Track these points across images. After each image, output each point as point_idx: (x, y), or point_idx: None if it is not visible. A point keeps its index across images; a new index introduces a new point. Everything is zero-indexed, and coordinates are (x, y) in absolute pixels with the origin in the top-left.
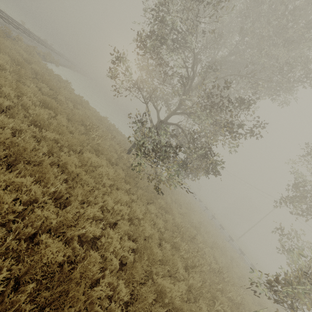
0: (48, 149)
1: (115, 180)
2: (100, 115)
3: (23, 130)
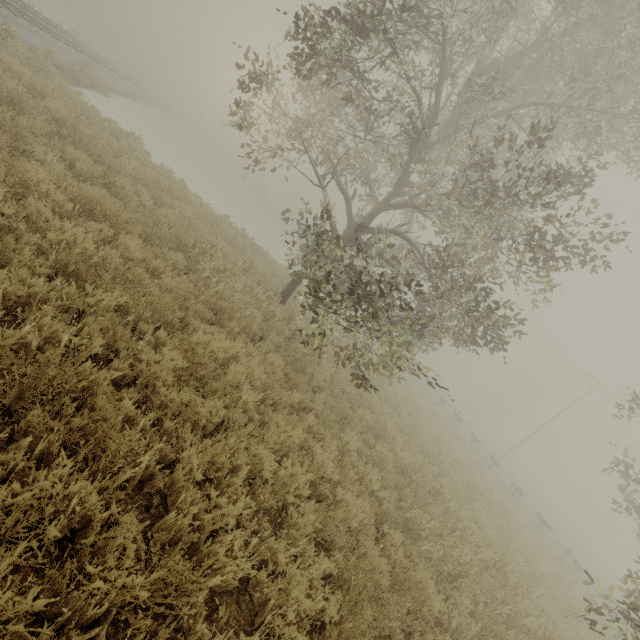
0: (104, 341)
1: (266, 384)
2: (213, 212)
3: (36, 299)
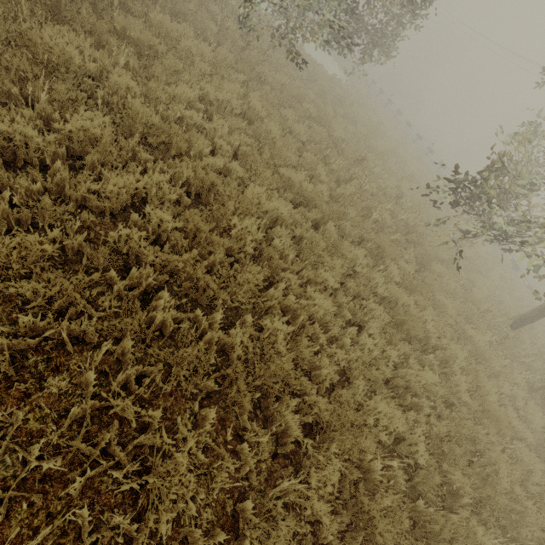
0: (91, 8)
1: (217, 66)
2: None
3: None
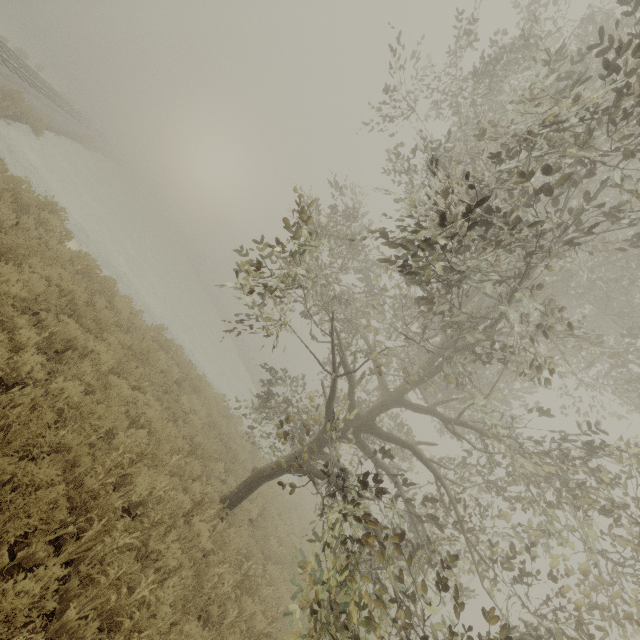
0: None
1: None
2: (145, 326)
3: None
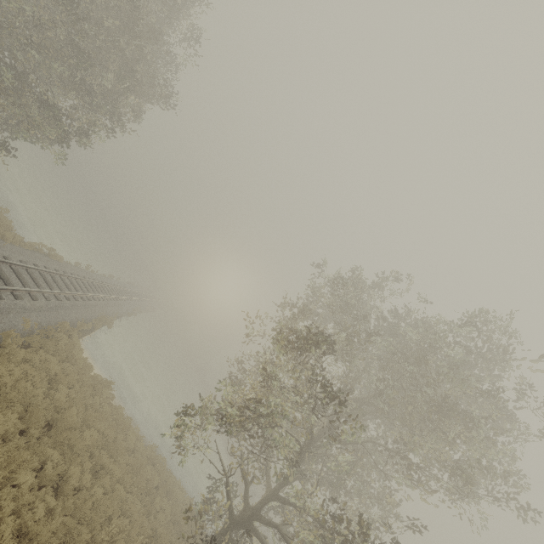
0: None
1: None
2: (144, 447)
3: None
